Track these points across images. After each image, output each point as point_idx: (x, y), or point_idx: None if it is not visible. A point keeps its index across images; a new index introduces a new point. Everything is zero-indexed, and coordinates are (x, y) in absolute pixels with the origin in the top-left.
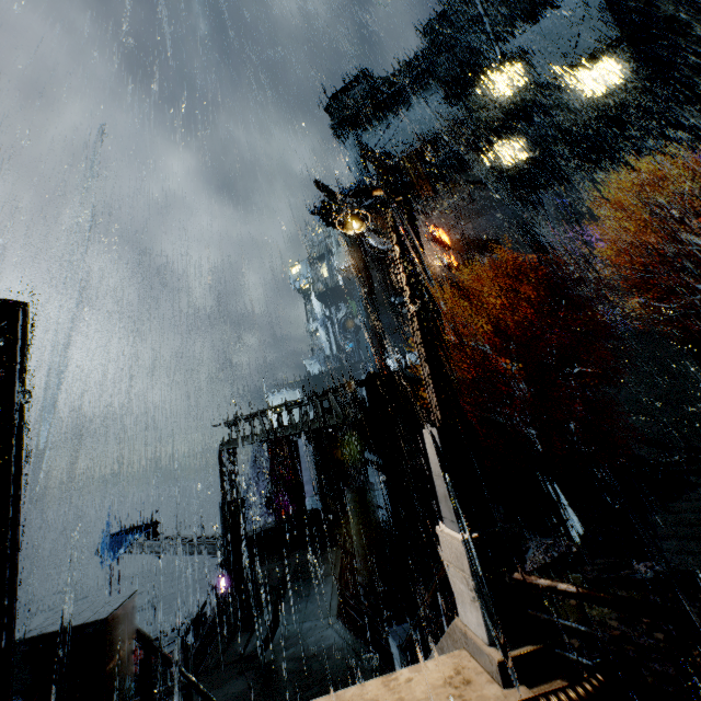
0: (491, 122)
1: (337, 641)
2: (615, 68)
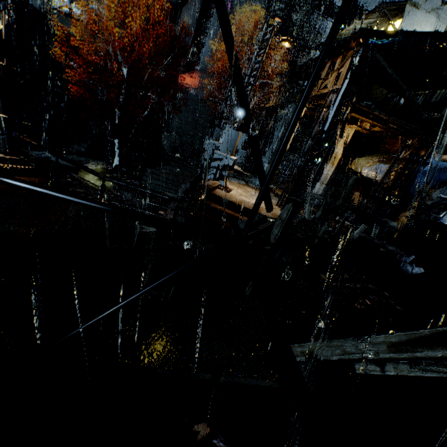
0: None
1: None
2: None
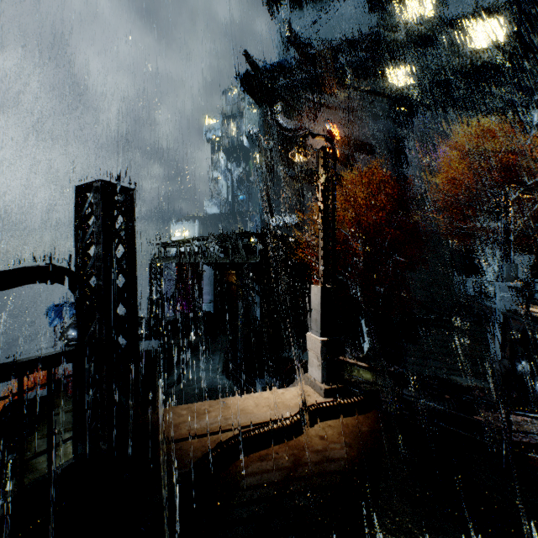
0: (397, 42)
1: (223, 384)
2: (499, 27)
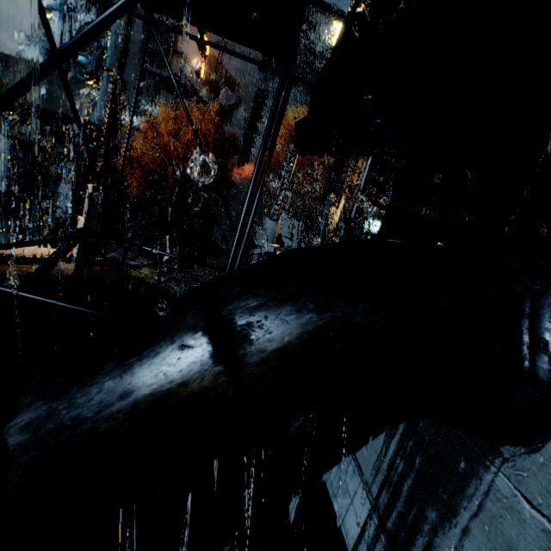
0: None
1: None
2: None
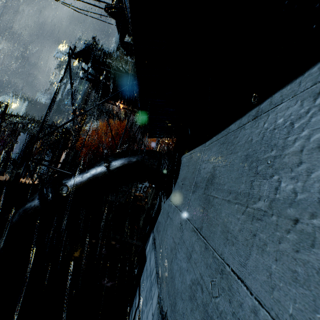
0: None
1: None
2: None
